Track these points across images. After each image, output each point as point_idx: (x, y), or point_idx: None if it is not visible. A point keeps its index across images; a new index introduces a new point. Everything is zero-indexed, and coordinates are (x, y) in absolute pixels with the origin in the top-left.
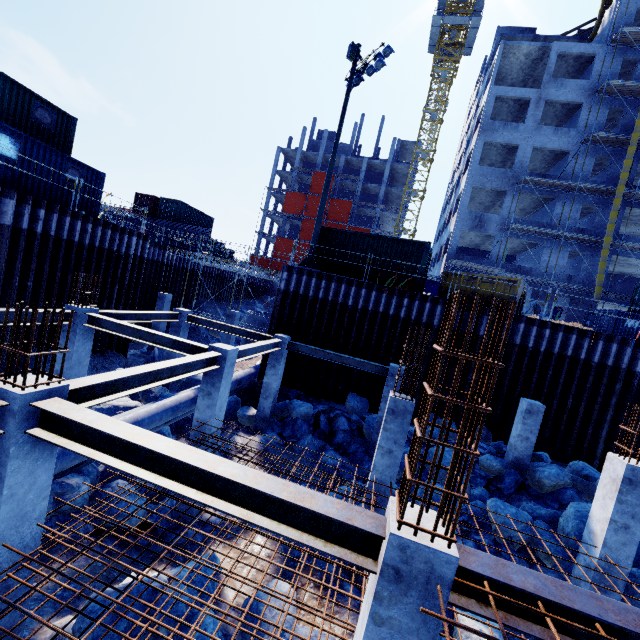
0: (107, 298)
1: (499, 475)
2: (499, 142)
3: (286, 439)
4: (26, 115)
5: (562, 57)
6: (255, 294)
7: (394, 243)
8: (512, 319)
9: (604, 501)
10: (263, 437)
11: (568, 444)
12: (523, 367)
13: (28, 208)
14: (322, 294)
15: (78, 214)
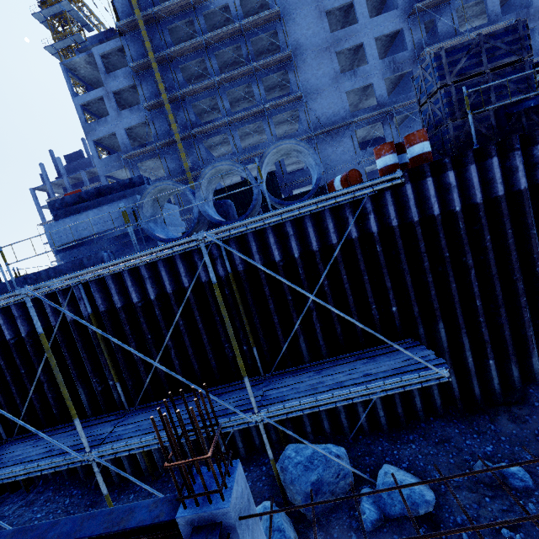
0: None
1: None
2: (102, 136)
3: None
4: None
5: (111, 54)
6: None
7: None
8: None
9: None
10: None
11: None
12: None
13: None
14: None
15: None
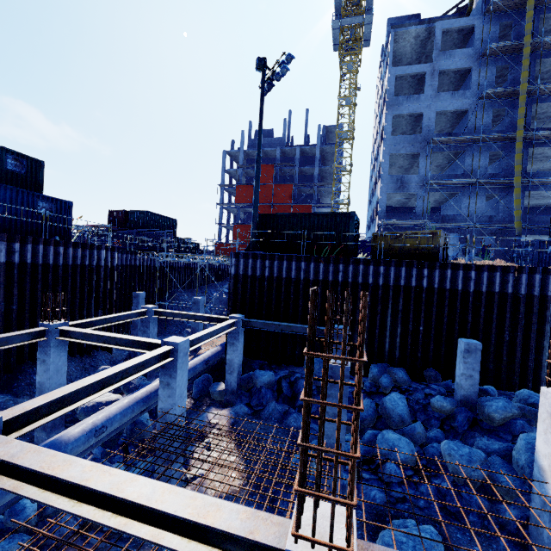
0: (86, 306)
1: (451, 414)
2: (405, 113)
3: (254, 408)
4: (0, 166)
5: (446, 33)
6: (222, 277)
7: (323, 217)
8: (366, 312)
9: (546, 436)
10: (232, 410)
11: (513, 373)
12: (457, 309)
13: (4, 244)
14: (268, 272)
15: (49, 241)
